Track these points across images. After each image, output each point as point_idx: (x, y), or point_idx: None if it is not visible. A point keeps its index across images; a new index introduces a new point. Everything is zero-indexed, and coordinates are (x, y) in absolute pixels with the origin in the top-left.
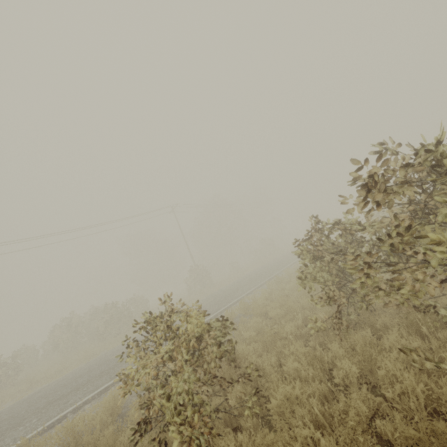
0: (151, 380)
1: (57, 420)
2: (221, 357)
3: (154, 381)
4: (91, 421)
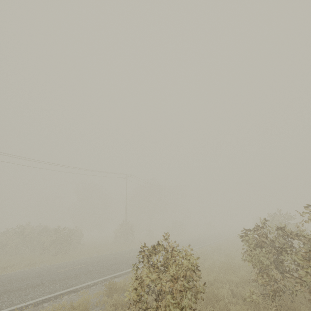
0: (145, 294)
1: (20, 308)
2: (203, 292)
3: (146, 295)
4: None
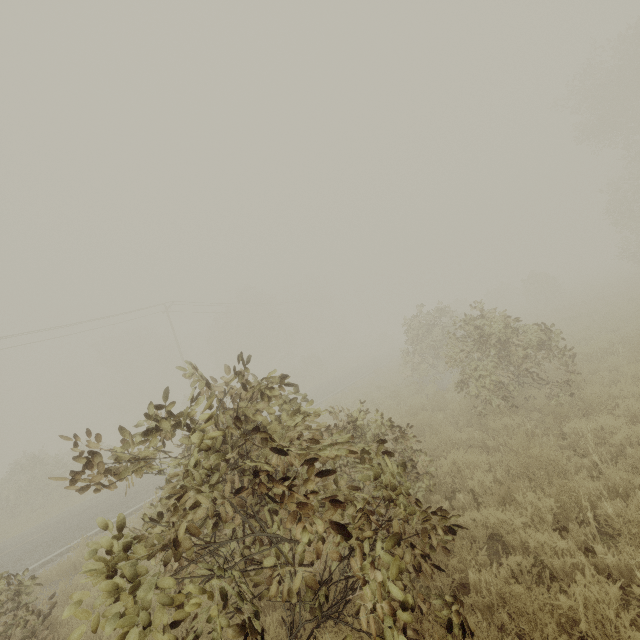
0: None
1: None
2: None
3: None
4: None
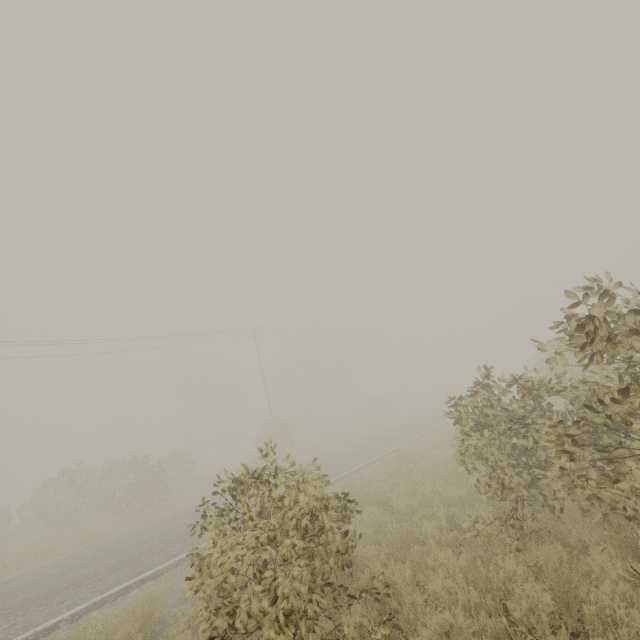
0: (229, 575)
1: (43, 631)
2: (344, 550)
3: (232, 577)
4: (112, 635)
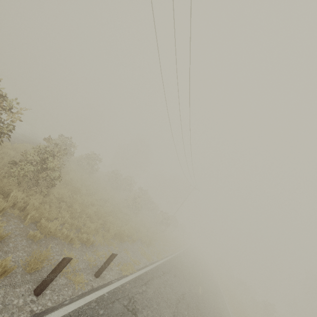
0: None
1: None
2: None
3: None
4: None
